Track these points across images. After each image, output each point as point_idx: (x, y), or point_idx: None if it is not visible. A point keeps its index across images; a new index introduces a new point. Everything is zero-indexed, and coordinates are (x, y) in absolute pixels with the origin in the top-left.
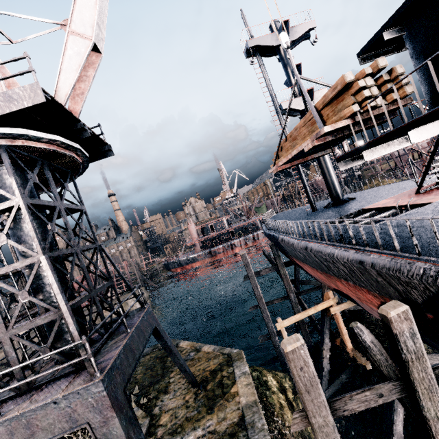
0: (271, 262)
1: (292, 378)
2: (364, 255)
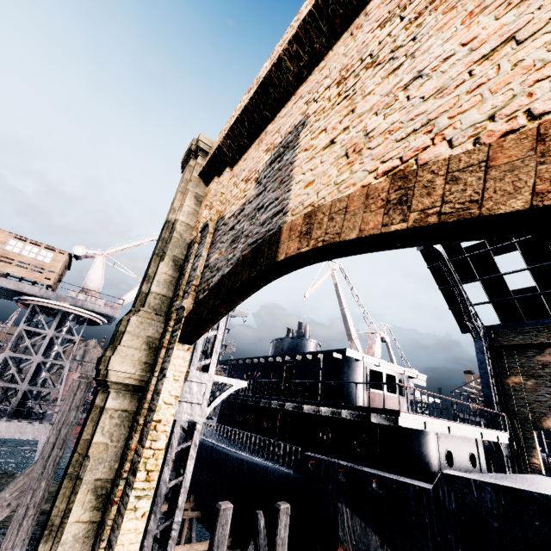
0: None
1: None
2: None
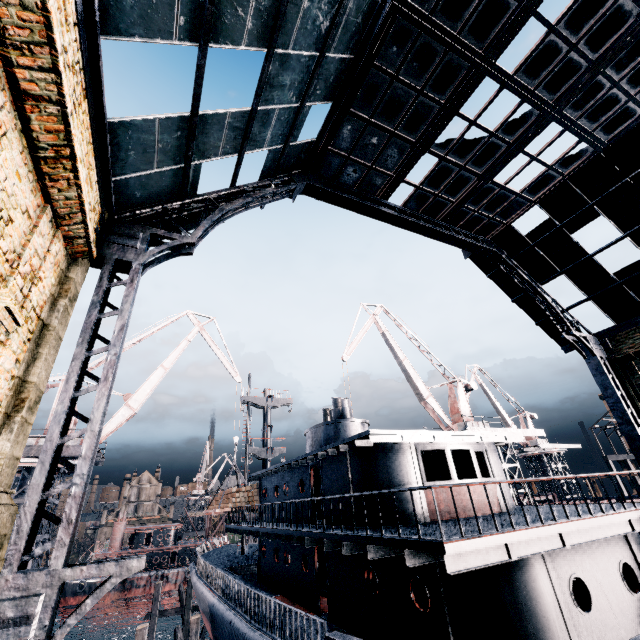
0: (181, 601)
1: None
2: (205, 588)
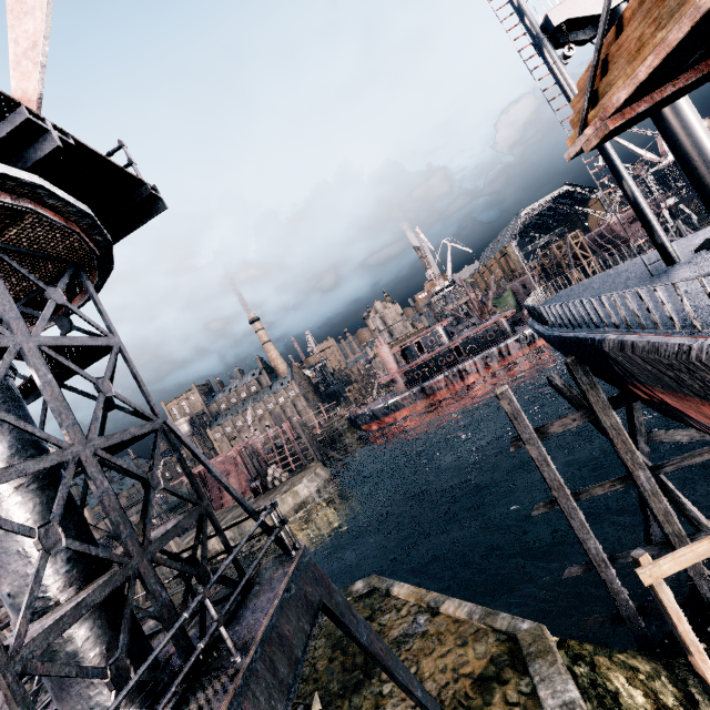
0: (573, 402)
1: (676, 676)
2: None
